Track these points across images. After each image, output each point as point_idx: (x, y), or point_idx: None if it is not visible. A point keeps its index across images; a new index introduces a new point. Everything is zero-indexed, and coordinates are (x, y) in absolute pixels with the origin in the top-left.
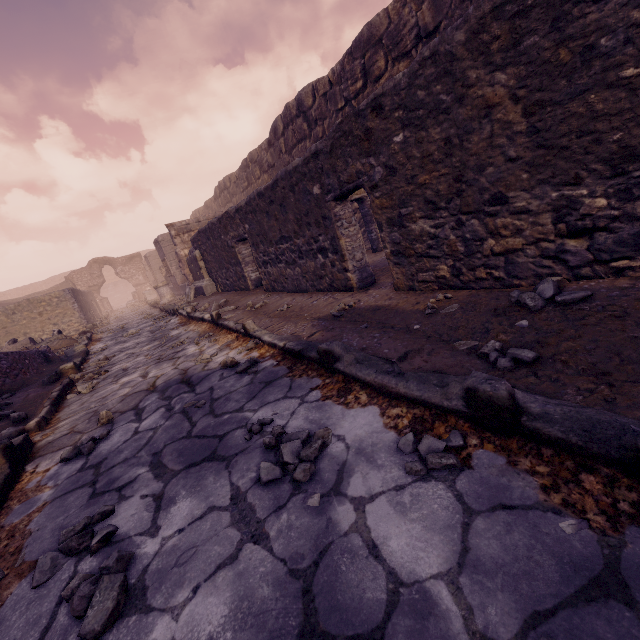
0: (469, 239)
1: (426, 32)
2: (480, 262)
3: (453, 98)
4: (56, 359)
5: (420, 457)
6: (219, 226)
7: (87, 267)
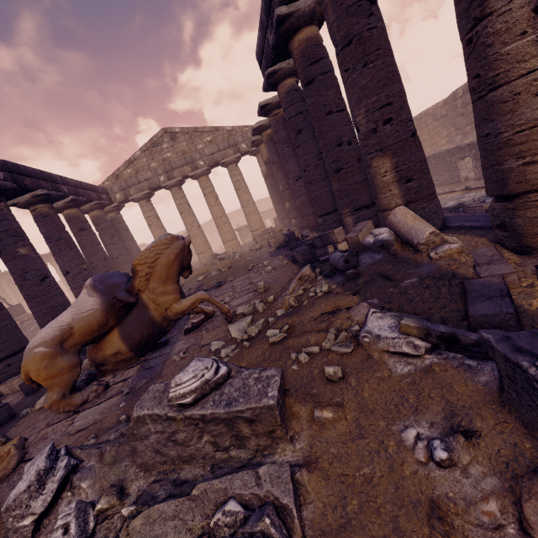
0: None
1: None
2: None
3: None
4: None
5: None
6: (446, 154)
7: None
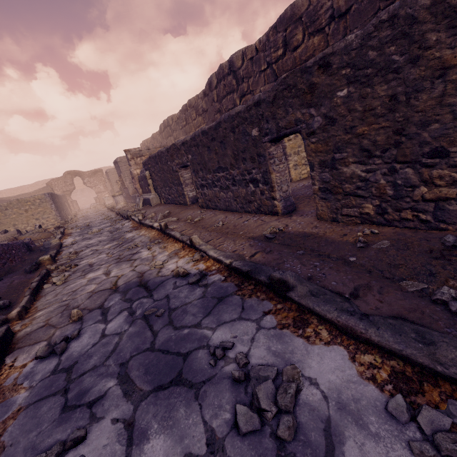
0: (400, 185)
1: (339, 13)
2: (408, 205)
3: (407, 59)
4: (36, 249)
5: (421, 431)
6: (167, 154)
7: (62, 177)
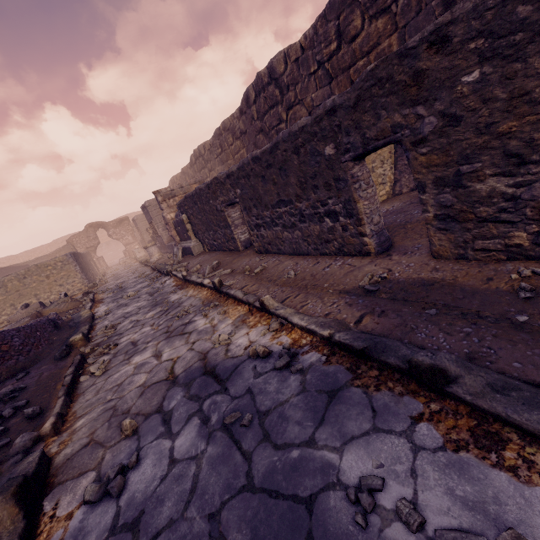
0: None
1: None
2: None
3: None
4: (65, 325)
5: None
6: (207, 192)
7: (84, 231)
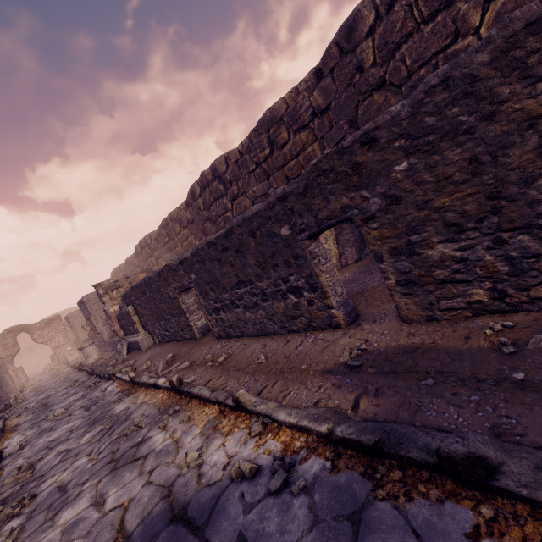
0: (516, 257)
1: (320, 110)
2: (537, 280)
3: (478, 117)
4: None
5: None
6: (158, 279)
7: None
